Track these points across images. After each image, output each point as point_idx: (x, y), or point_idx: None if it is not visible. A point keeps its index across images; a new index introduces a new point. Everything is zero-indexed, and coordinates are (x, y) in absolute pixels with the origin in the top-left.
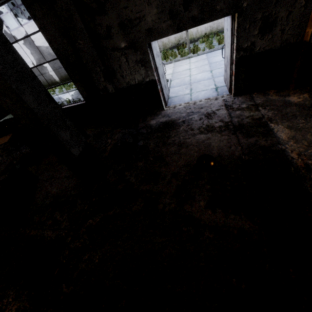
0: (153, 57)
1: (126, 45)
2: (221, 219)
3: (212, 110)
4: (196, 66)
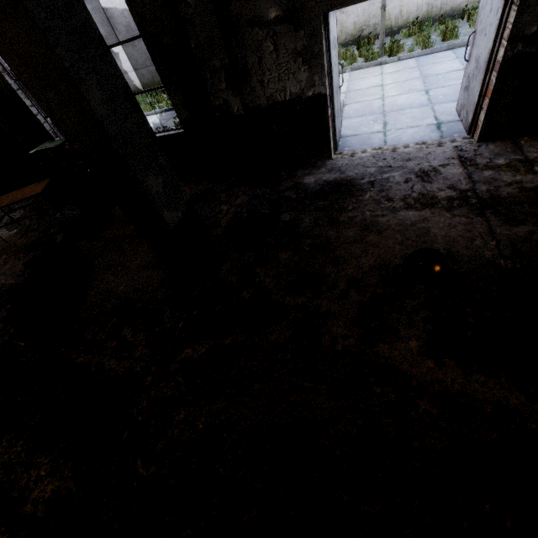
0: (328, 46)
1: (278, 15)
2: (456, 381)
3: (431, 165)
4: (395, 80)
